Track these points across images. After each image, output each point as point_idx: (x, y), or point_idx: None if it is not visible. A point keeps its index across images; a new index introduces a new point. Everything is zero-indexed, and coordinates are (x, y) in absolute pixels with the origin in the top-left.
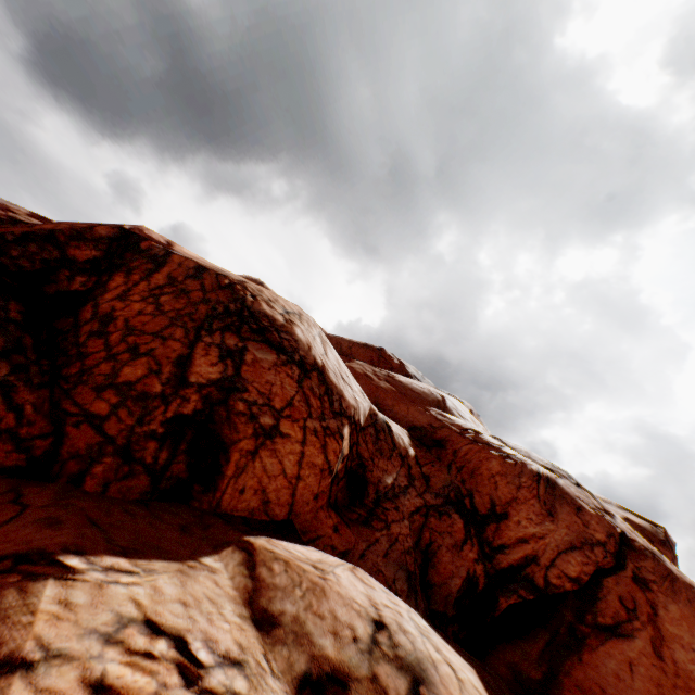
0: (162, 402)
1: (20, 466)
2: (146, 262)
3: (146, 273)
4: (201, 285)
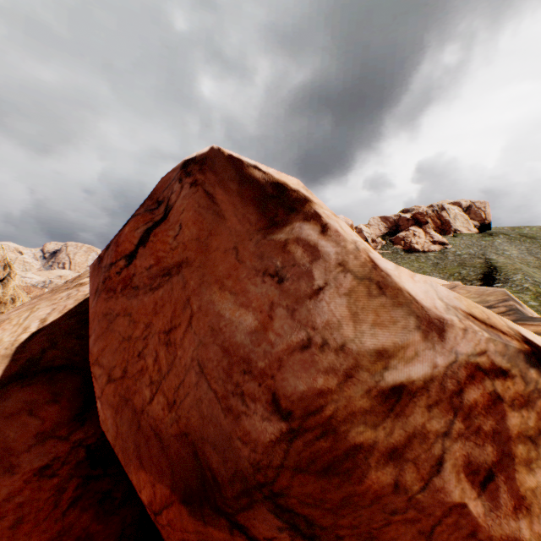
0: None
1: None
2: None
3: None
4: None
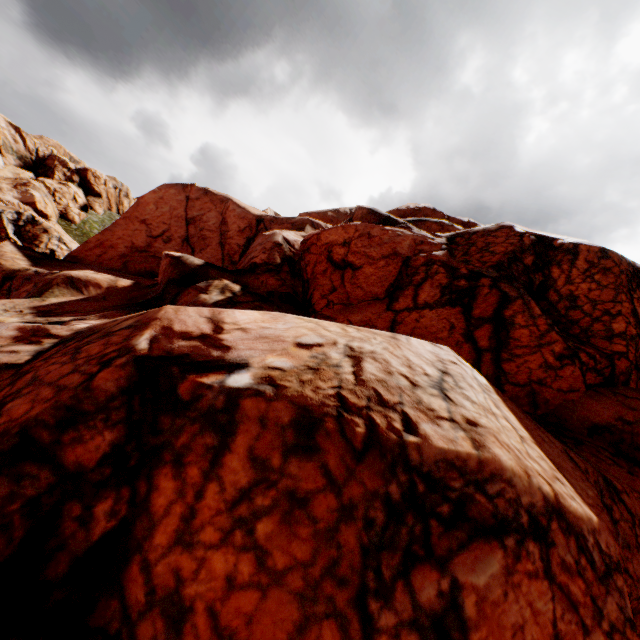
0: (637, 338)
1: (600, 382)
2: (563, 255)
3: (568, 262)
4: (612, 262)
